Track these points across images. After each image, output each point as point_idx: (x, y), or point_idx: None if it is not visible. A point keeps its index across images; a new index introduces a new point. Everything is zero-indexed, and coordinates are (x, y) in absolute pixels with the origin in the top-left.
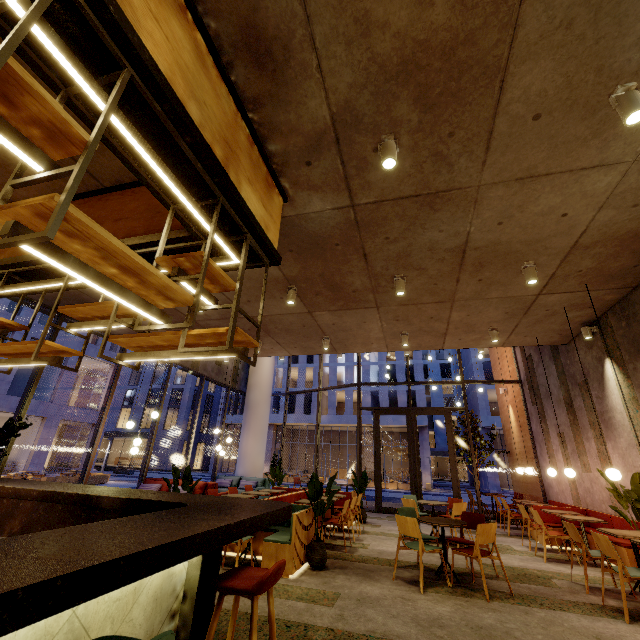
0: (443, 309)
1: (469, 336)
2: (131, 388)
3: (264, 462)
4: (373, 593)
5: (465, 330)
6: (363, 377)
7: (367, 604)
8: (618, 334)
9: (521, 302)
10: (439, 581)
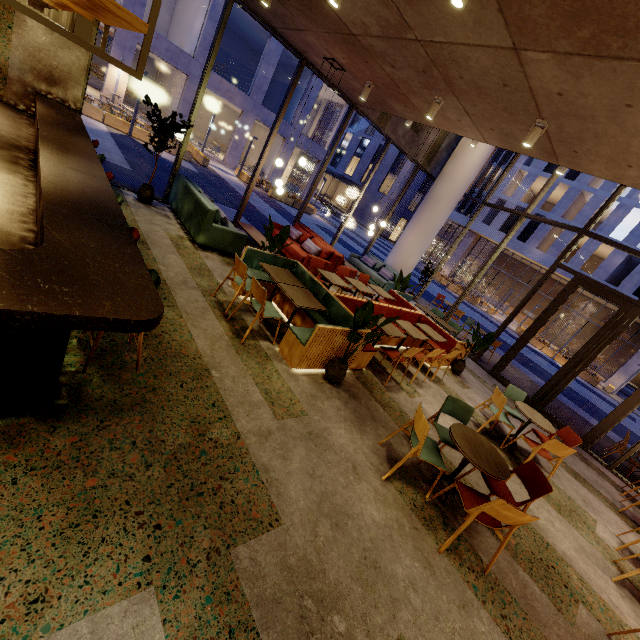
0: None
1: None
2: (366, 137)
3: (447, 265)
4: (335, 439)
5: None
6: (635, 229)
7: (310, 443)
8: None
9: None
10: (425, 484)
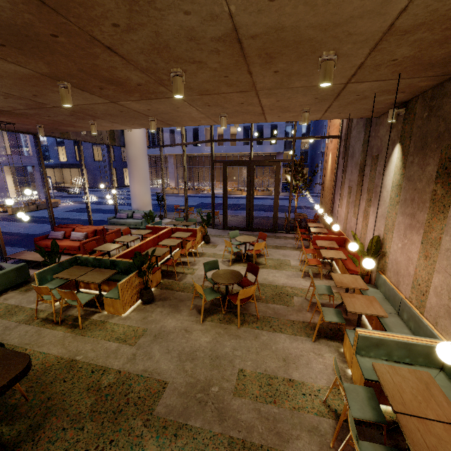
0: (249, 97)
1: (286, 114)
2: None
3: (170, 180)
4: (169, 327)
5: (281, 111)
6: None
7: (158, 340)
8: (416, 124)
9: (329, 90)
10: (220, 308)
